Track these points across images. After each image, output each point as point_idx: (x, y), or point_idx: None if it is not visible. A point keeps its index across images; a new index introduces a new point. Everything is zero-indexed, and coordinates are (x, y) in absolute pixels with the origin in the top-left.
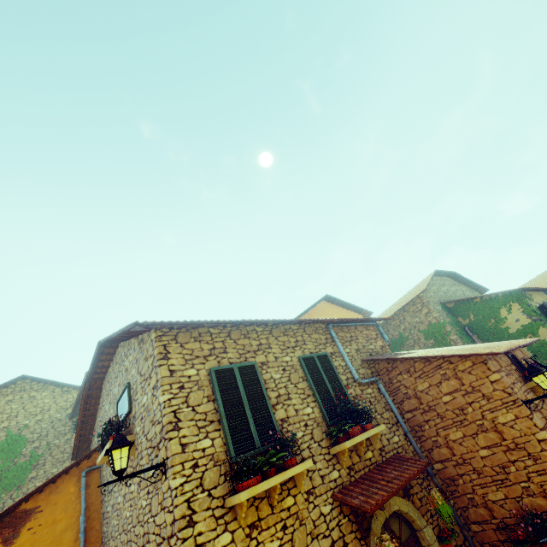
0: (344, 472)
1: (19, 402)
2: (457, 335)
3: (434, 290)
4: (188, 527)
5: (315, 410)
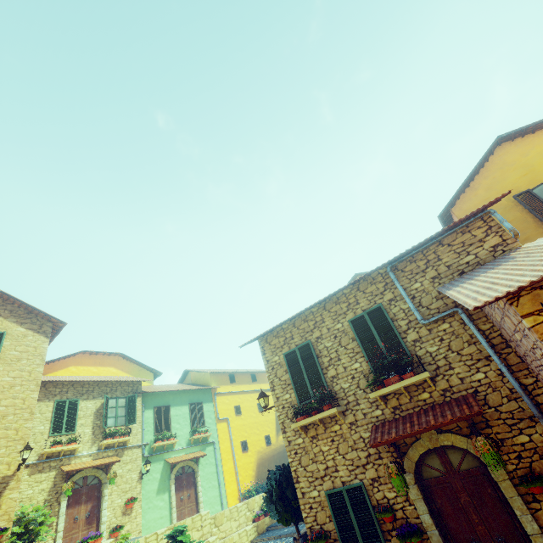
0: (387, 411)
1: None
2: None
3: None
4: (284, 433)
5: (363, 364)
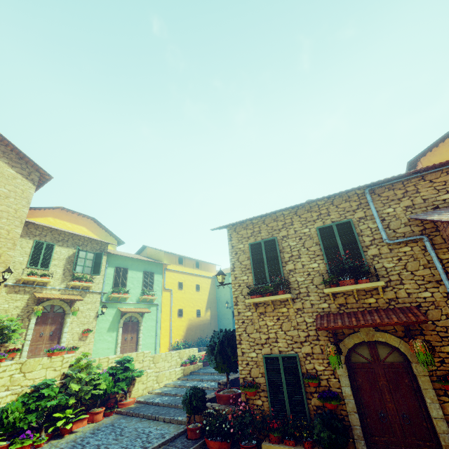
0: (334, 306)
1: None
2: None
3: None
4: (235, 305)
5: (321, 265)
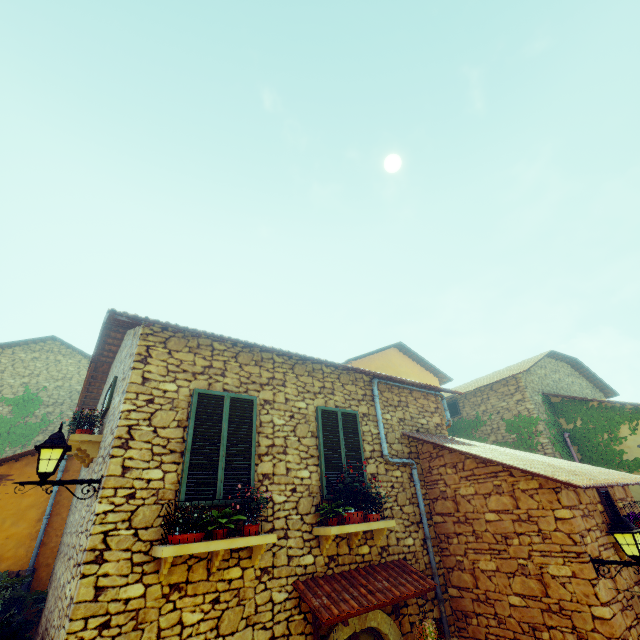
0: (321, 560)
1: (44, 362)
2: (550, 439)
3: (540, 374)
4: (94, 563)
5: (314, 476)
